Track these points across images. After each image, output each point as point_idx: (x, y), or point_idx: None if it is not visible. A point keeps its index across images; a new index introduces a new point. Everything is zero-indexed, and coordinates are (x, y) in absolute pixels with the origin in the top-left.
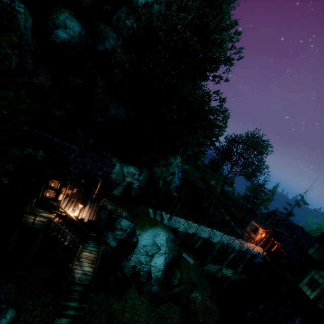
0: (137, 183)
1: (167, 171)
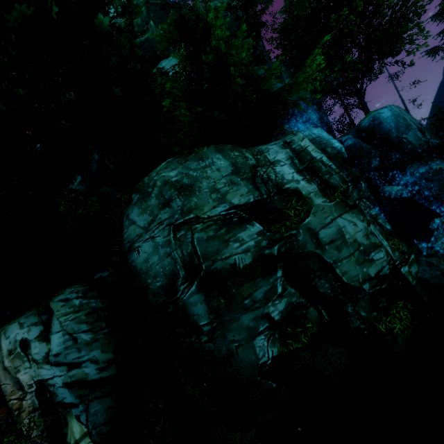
0: (55, 372)
1: (189, 229)
